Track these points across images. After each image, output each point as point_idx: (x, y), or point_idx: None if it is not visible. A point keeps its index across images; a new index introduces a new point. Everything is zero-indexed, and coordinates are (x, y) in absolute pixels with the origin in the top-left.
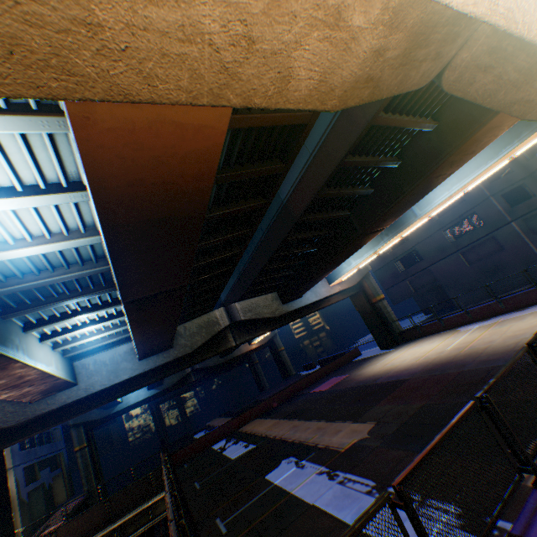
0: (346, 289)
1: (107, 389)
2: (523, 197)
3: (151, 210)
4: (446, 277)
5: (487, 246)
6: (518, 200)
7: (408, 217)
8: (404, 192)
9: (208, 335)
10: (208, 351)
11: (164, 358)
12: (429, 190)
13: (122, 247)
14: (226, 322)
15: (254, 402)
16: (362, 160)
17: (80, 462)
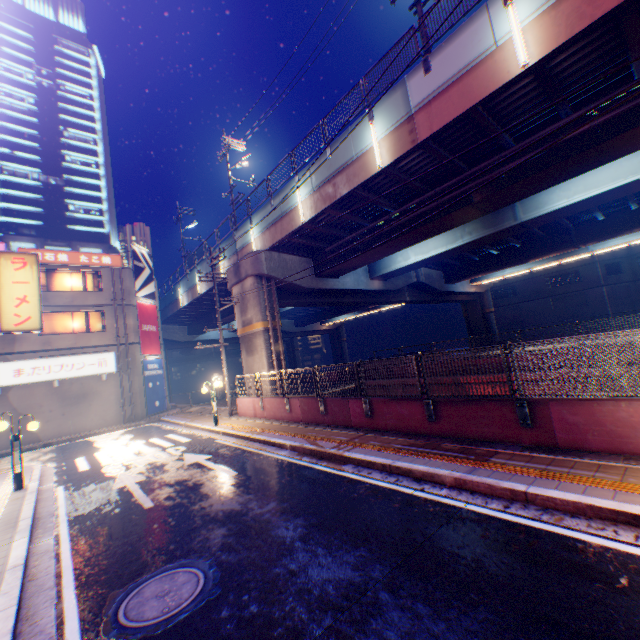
0: (470, 295)
1: (340, 293)
2: (616, 272)
3: (638, 184)
4: (530, 315)
5: (575, 299)
6: (612, 272)
7: (579, 249)
8: (628, 227)
9: (405, 283)
10: (393, 297)
11: (382, 286)
12: (633, 232)
13: (601, 194)
14: (414, 279)
15: None
16: (632, 197)
17: None
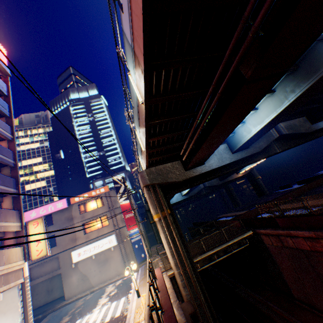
0: None
1: (213, 171)
2: None
3: None
4: None
5: None
6: None
7: None
8: None
9: (267, 142)
10: (262, 155)
11: (245, 154)
12: None
13: None
14: (276, 135)
15: (252, 204)
16: None
17: (153, 229)
